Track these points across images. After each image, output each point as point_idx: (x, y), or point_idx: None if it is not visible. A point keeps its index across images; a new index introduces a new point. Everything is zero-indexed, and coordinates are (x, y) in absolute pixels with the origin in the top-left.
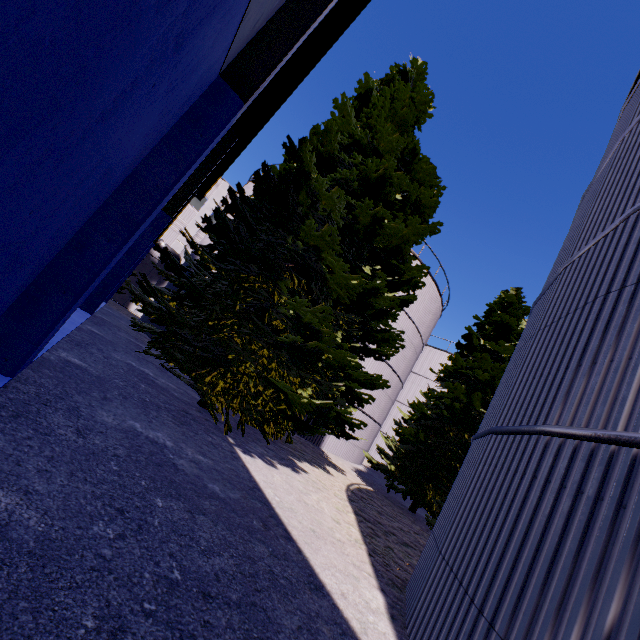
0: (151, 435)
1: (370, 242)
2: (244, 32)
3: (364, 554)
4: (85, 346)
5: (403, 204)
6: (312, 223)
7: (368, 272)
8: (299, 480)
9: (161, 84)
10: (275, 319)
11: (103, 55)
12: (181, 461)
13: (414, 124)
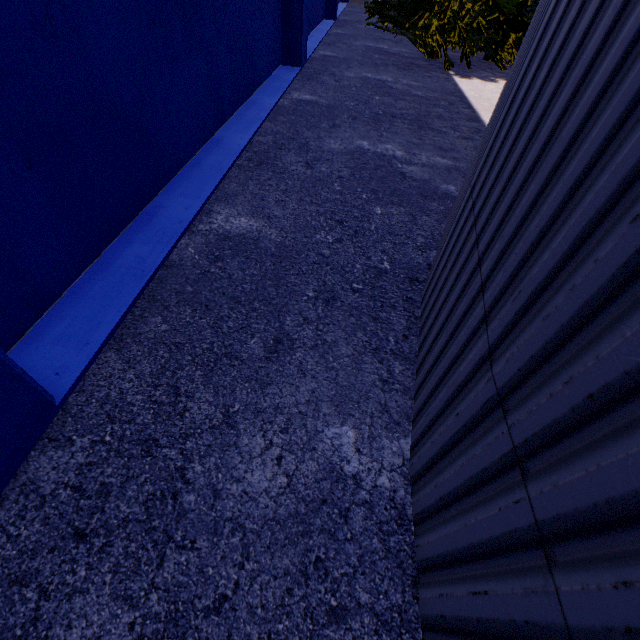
0: (377, 78)
1: None
2: None
3: None
4: (333, 45)
5: None
6: None
7: None
8: None
9: None
10: None
11: None
12: (396, 86)
13: None
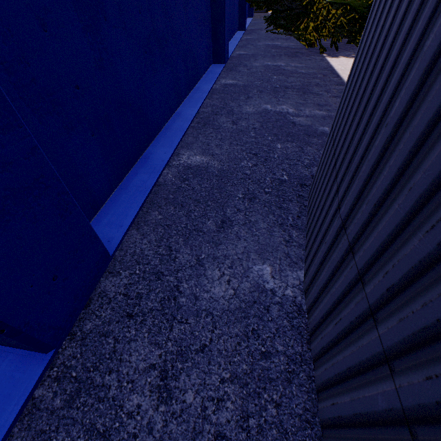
0: (274, 65)
1: None
2: None
3: None
4: (245, 47)
5: None
6: None
7: None
8: None
9: None
10: None
11: None
12: (287, 68)
13: None
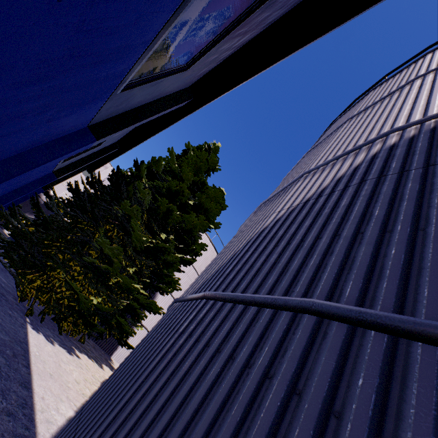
0: None
1: (166, 221)
2: (101, 116)
3: (83, 399)
4: None
5: (200, 208)
6: (128, 202)
7: (163, 237)
8: (68, 357)
9: (40, 129)
10: (92, 250)
11: (4, 124)
12: None
13: (208, 171)
